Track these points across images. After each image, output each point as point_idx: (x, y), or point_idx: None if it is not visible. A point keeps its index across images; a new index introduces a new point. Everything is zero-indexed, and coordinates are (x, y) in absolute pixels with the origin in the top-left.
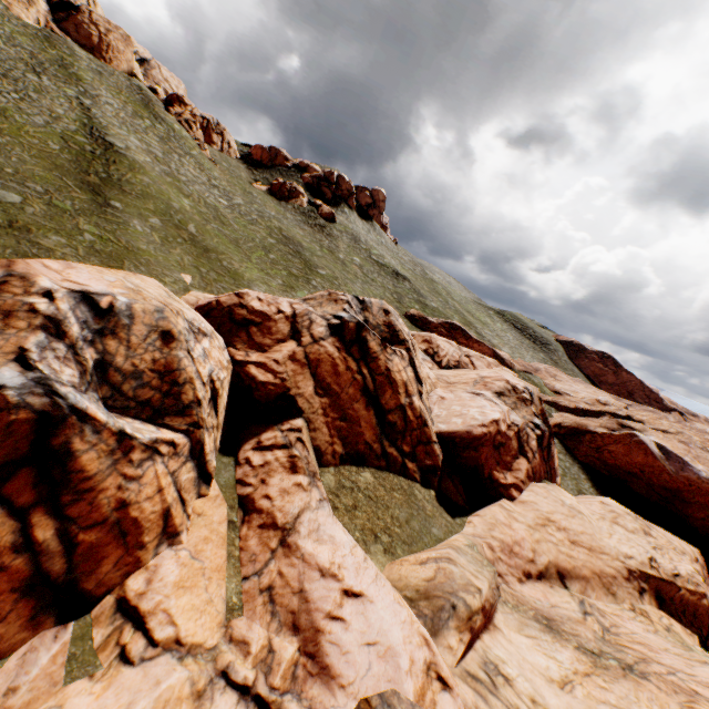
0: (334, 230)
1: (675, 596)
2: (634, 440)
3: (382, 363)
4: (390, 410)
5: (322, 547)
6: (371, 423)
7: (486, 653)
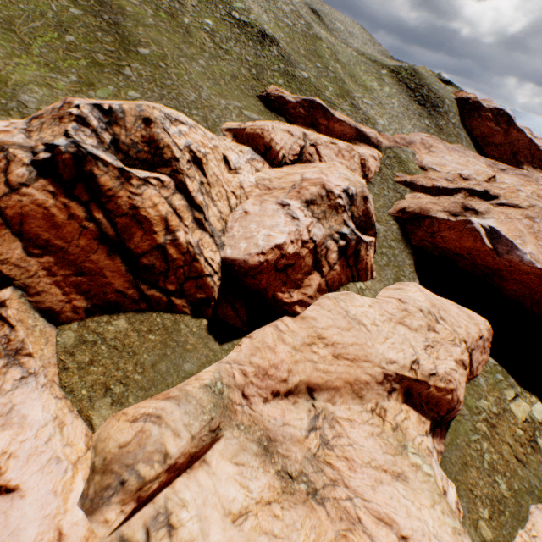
0: None
1: (423, 392)
2: (467, 227)
3: (124, 202)
4: (144, 253)
5: (4, 434)
6: (120, 271)
7: (168, 501)
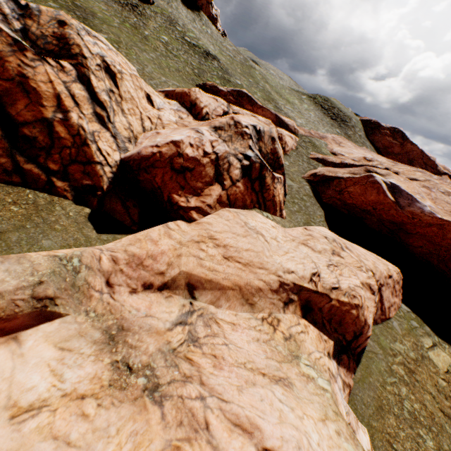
0: (147, 11)
1: (324, 307)
2: (370, 181)
3: (12, 67)
4: (26, 123)
5: None
6: None
7: None
